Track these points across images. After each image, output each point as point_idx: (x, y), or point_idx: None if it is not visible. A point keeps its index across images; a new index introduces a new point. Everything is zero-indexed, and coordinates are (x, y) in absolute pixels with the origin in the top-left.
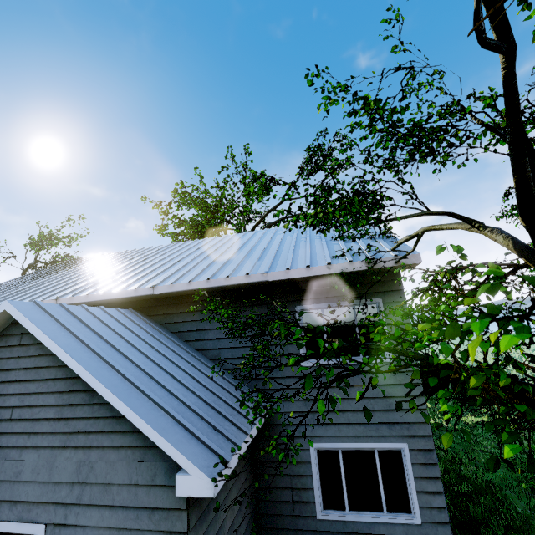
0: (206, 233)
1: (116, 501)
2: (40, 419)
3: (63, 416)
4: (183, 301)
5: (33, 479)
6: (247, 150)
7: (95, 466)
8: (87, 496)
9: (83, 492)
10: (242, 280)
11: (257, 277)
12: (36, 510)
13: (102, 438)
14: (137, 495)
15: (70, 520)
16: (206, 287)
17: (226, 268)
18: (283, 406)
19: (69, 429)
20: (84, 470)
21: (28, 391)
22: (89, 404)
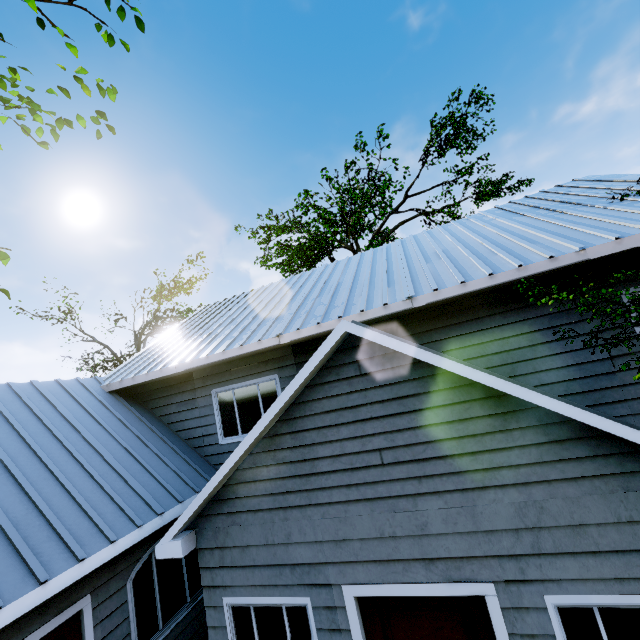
0: (316, 257)
1: (602, 545)
2: (428, 458)
3: (467, 451)
4: (440, 313)
5: (450, 530)
6: (381, 133)
7: (546, 505)
8: (548, 544)
9: (538, 539)
10: (545, 266)
11: (570, 258)
12: (468, 566)
13: (542, 470)
14: (636, 535)
15: (531, 574)
16: (491, 284)
17: (491, 261)
18: (634, 422)
19: (482, 465)
20: (530, 512)
21: (396, 428)
22: (501, 431)
